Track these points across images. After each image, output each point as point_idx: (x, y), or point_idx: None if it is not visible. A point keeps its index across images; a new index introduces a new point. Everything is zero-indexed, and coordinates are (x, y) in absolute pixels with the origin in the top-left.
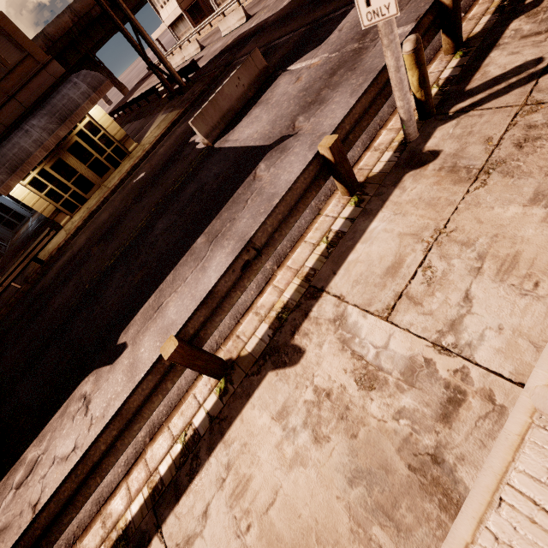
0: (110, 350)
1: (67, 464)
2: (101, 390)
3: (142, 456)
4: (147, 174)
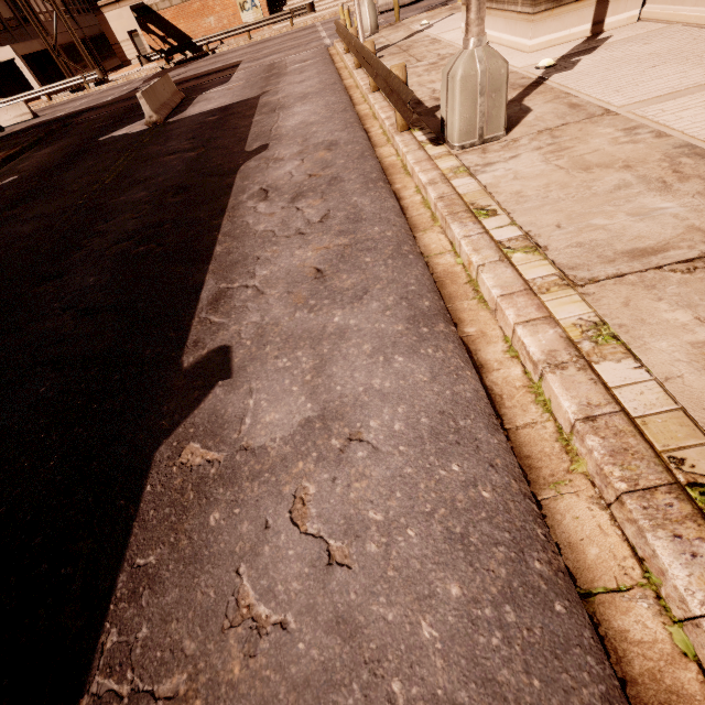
0: (246, 155)
1: (309, 161)
2: (279, 152)
3: (367, 128)
4: (32, 171)
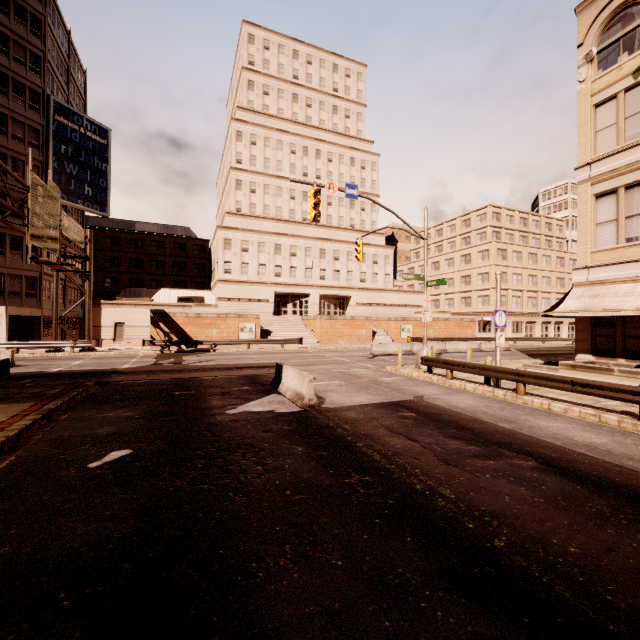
0: None
1: None
2: None
3: None
4: (160, 445)
